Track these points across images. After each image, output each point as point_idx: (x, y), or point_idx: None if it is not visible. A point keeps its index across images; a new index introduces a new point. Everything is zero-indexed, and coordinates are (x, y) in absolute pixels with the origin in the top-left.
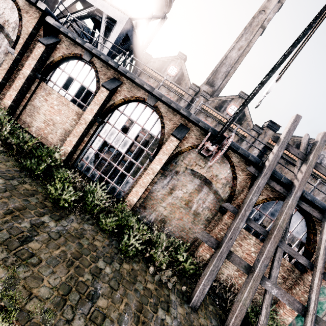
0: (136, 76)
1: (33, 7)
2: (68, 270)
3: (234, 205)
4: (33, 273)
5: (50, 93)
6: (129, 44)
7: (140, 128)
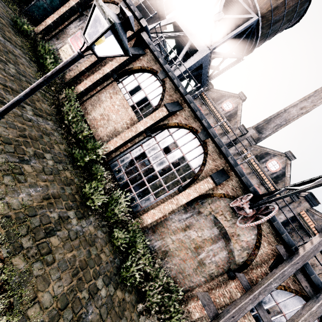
0: (199, 108)
1: (136, 21)
2: (71, 279)
3: (246, 275)
4: (45, 273)
5: (117, 93)
6: (199, 72)
7: (181, 155)
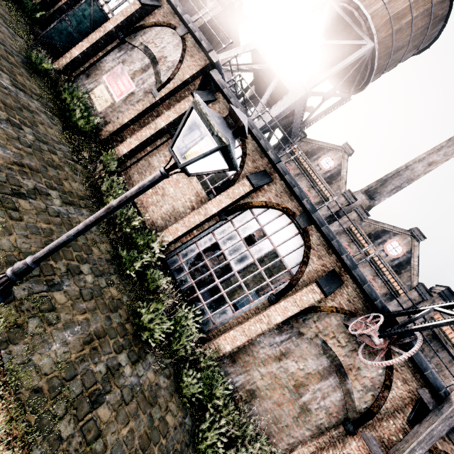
0: (297, 183)
1: (202, 53)
2: None
3: (373, 431)
4: None
5: None
6: (290, 119)
7: (271, 248)
